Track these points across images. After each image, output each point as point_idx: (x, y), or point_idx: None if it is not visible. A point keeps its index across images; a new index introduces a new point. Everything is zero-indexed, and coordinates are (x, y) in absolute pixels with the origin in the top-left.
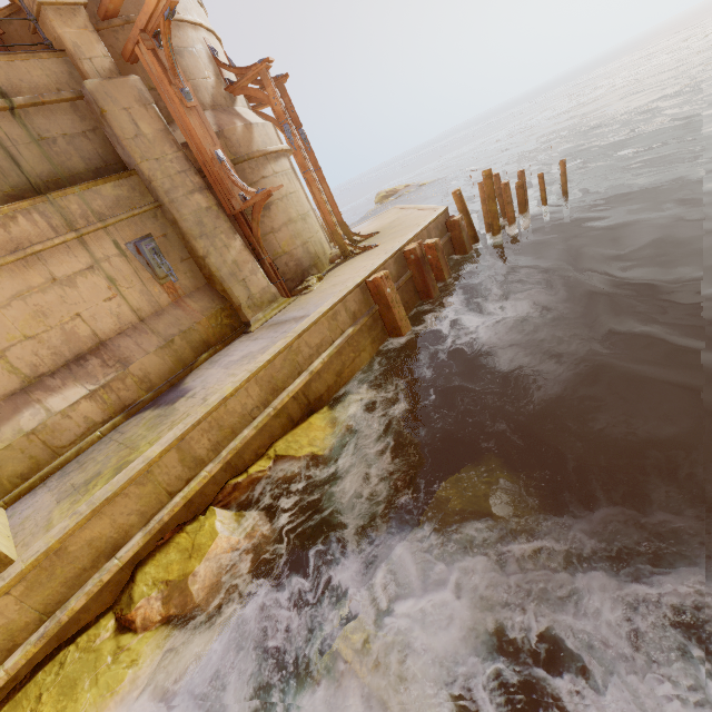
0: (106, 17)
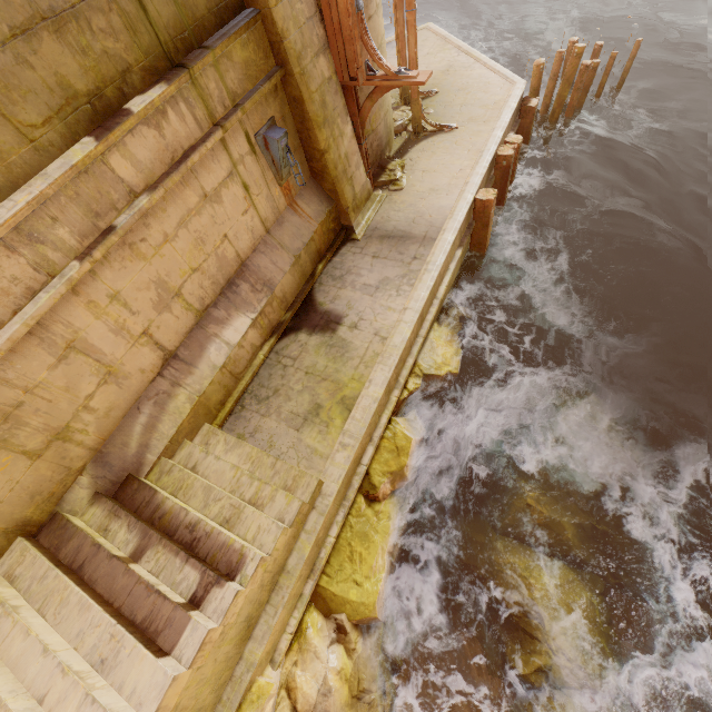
0: None
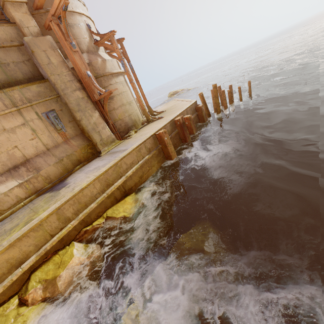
0: (36, 8)
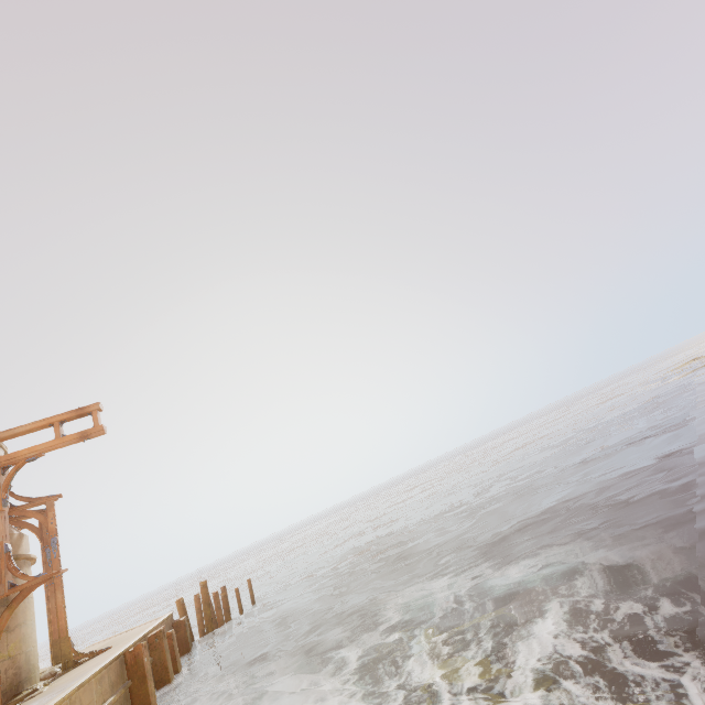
0: None
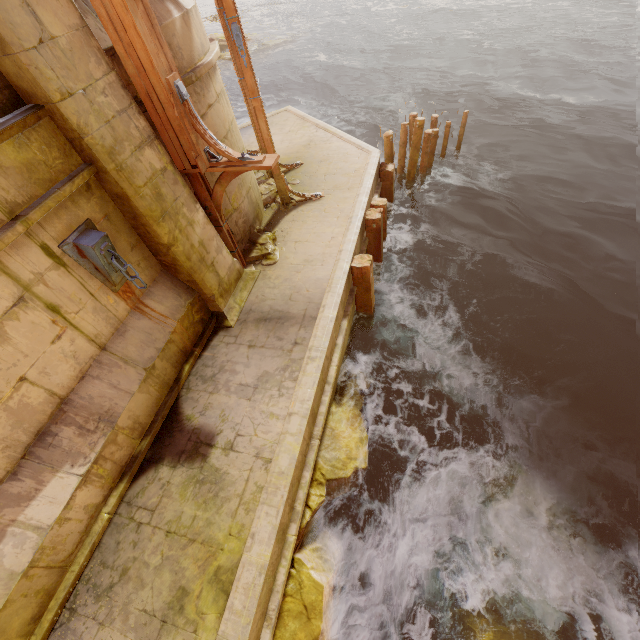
0: None
